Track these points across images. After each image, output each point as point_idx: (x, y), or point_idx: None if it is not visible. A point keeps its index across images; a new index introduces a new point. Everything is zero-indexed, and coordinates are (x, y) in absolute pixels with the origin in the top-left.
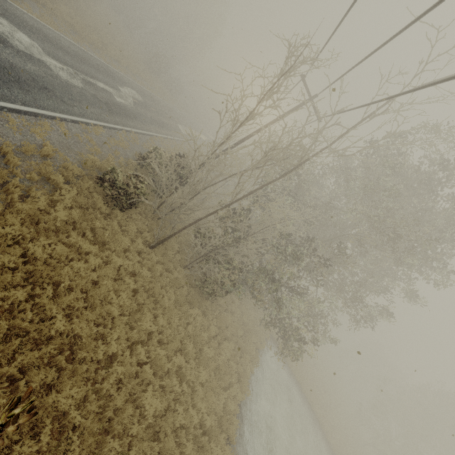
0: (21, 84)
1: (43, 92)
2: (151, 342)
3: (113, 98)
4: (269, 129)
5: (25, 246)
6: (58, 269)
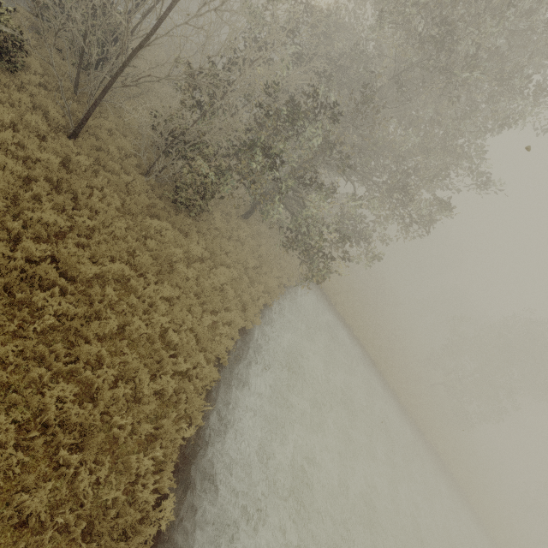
0: None
1: None
2: (61, 241)
3: None
4: None
5: None
6: None
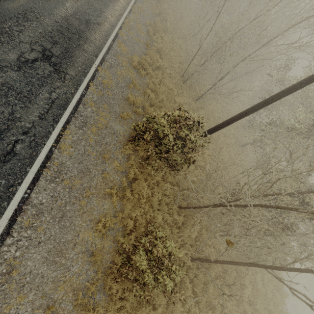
0: None
1: None
2: None
3: (42, 20)
4: None
5: None
6: None
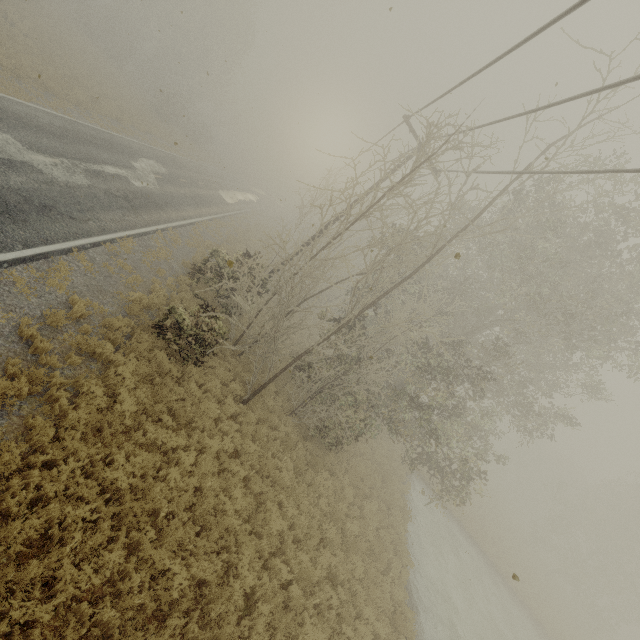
0: (12, 213)
1: (44, 215)
2: (287, 547)
3: (131, 185)
4: (380, 208)
5: (98, 474)
6: (151, 493)
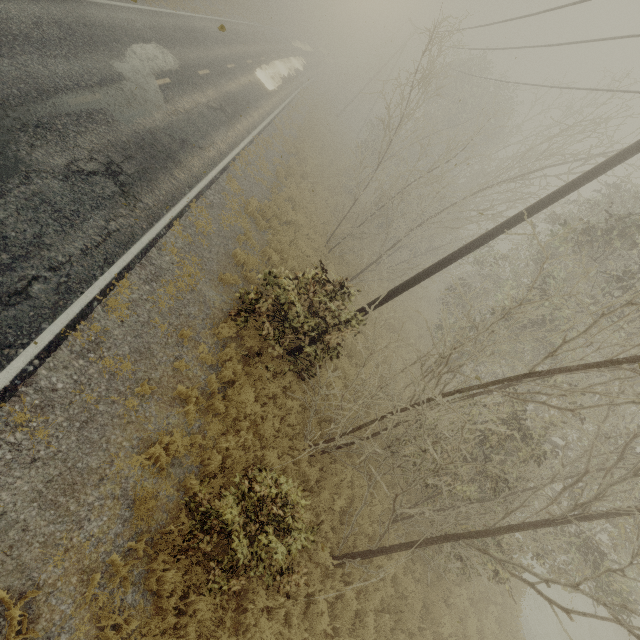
0: None
1: None
2: None
3: (115, 126)
4: None
5: None
6: None
